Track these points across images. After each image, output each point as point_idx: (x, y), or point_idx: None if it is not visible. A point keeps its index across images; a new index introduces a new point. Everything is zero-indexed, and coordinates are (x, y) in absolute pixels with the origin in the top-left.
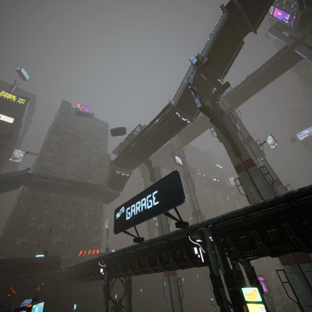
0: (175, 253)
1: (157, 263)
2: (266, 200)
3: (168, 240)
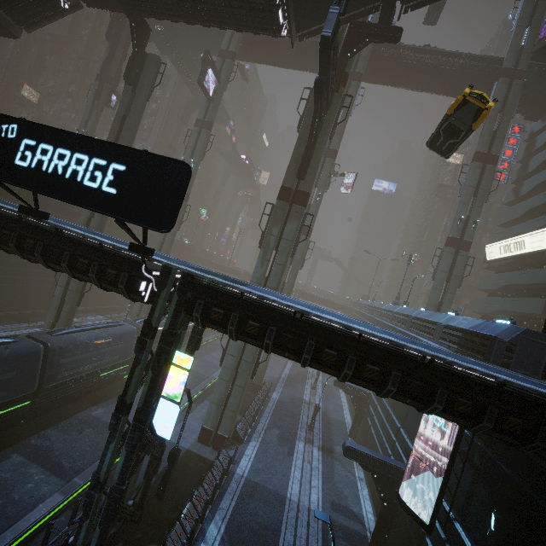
0: (105, 270)
1: (61, 265)
2: (277, 301)
3: (102, 246)
